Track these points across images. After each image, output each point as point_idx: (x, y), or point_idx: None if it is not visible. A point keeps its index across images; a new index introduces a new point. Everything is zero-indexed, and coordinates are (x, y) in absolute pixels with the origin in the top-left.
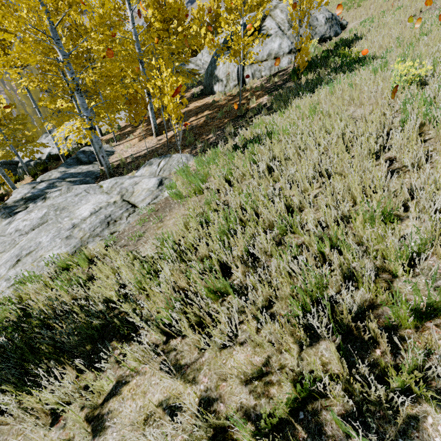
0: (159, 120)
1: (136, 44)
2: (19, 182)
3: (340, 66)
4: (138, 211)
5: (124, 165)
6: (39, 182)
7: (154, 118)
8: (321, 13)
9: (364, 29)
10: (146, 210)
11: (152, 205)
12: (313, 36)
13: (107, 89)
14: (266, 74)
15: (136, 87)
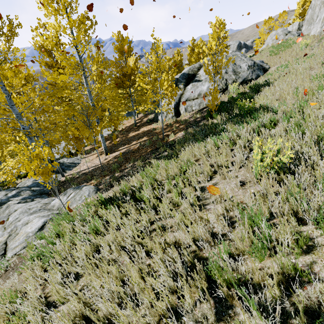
0: (117, 140)
1: (89, 97)
2: (24, 178)
3: (237, 114)
4: (0, 263)
5: (71, 180)
6: (13, 190)
7: (104, 143)
8: (245, 62)
9: (277, 75)
10: (6, 263)
11: (15, 257)
12: (237, 79)
13: (58, 130)
14: (196, 108)
15: (74, 130)
